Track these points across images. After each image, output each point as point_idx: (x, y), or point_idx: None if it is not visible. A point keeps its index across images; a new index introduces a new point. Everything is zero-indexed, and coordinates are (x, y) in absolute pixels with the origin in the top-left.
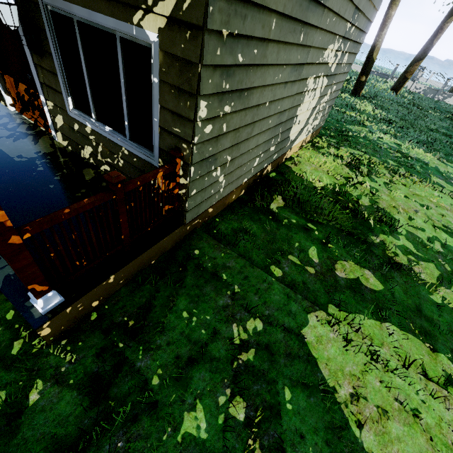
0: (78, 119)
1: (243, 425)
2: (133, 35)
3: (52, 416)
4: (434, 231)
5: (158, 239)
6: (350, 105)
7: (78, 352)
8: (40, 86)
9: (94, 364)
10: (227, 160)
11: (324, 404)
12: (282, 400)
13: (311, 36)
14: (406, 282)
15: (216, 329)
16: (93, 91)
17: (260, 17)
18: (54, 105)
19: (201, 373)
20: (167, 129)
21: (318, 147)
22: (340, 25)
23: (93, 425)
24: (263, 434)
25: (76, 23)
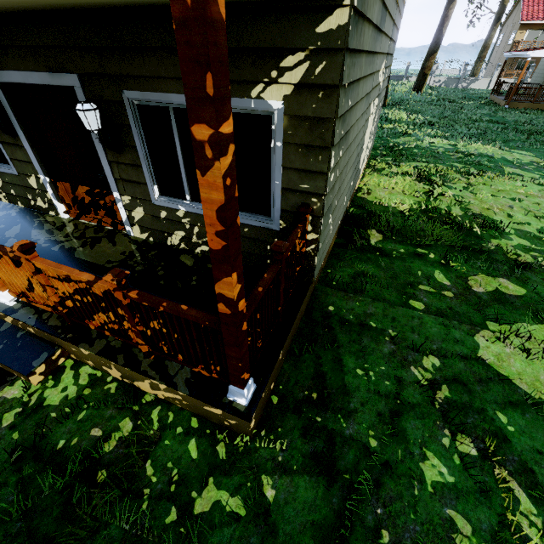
0: (167, 206)
1: (481, 459)
2: (250, 108)
3: (299, 505)
4: (539, 221)
5: (300, 304)
6: (382, 118)
7: (284, 438)
8: (115, 183)
9: (306, 445)
10: (335, 205)
11: (541, 416)
12: (501, 425)
13: (375, 63)
14: (543, 279)
15: (398, 377)
16: (189, 172)
17: (359, 61)
18: (131, 198)
19: (410, 422)
20: (292, 189)
21: (378, 170)
22: (387, 43)
23: (342, 501)
24: (504, 462)
25: (172, 110)
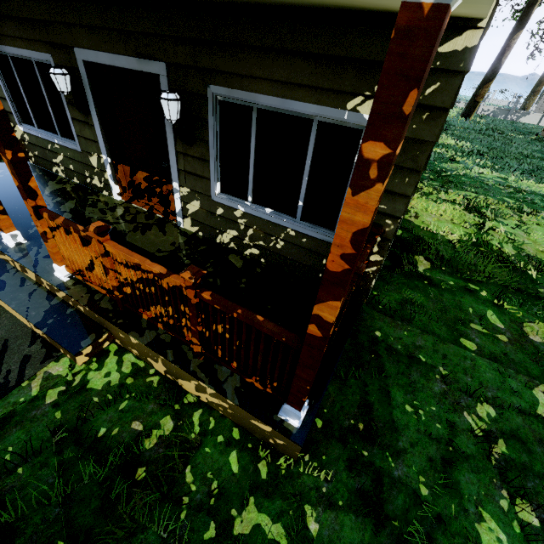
0: (226, 204)
1: (543, 531)
2: (341, 119)
3: None
4: None
5: (351, 325)
6: None
7: (328, 468)
8: (177, 173)
9: (352, 480)
10: None
11: None
12: None
13: None
14: None
15: (450, 421)
16: (257, 174)
17: None
18: (190, 191)
19: (464, 475)
20: None
21: (425, 194)
22: None
23: None
24: None
25: (256, 110)
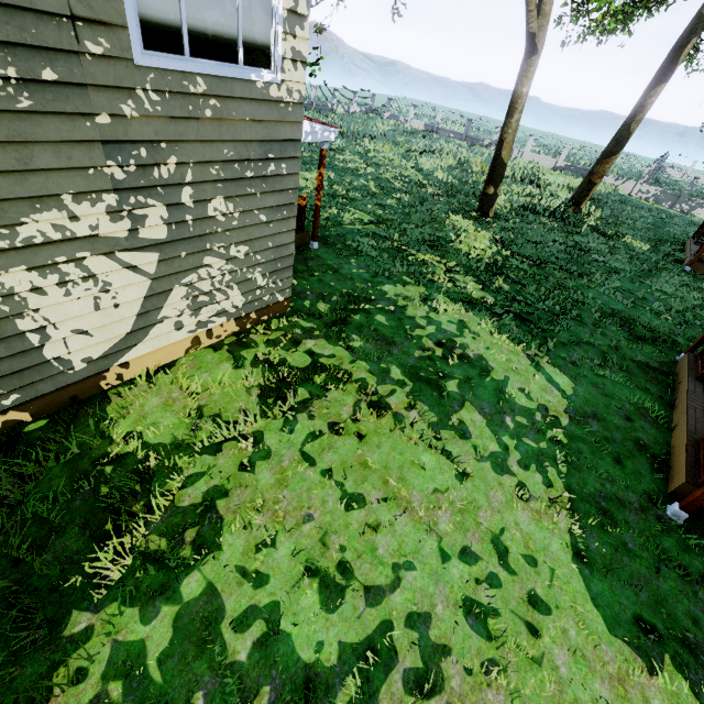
0: None
1: None
2: None
3: None
4: (292, 583)
5: None
6: (446, 238)
7: None
8: None
9: None
10: None
11: None
12: None
13: None
14: None
15: None
16: None
17: None
18: None
19: None
20: None
21: (247, 344)
22: (43, 180)
23: None
24: None
25: None
